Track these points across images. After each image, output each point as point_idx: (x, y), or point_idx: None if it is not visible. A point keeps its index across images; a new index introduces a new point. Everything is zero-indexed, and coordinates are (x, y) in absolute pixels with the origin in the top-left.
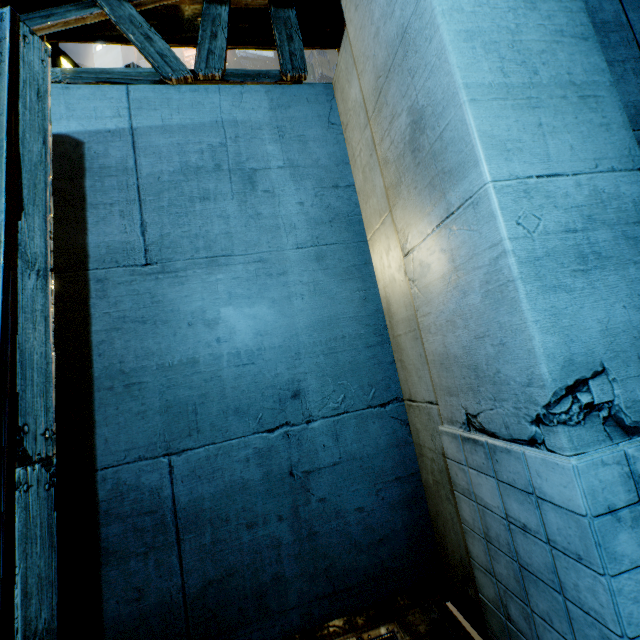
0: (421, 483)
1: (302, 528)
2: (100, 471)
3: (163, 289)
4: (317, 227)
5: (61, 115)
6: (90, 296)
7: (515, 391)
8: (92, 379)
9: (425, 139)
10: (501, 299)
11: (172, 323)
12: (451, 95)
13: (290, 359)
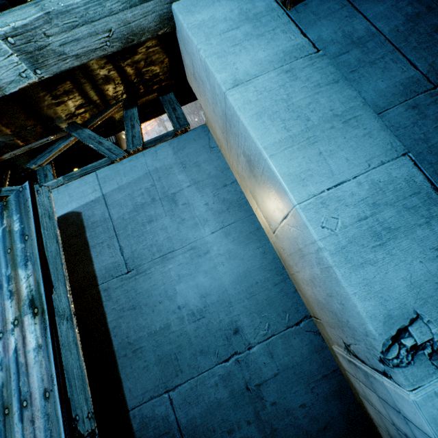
0: (343, 376)
1: (265, 427)
2: (131, 411)
3: (140, 284)
4: (220, 215)
5: (67, 201)
6: (102, 301)
7: (362, 337)
8: (114, 352)
9: (256, 172)
10: (330, 276)
11: (150, 304)
12: (258, 153)
13: (226, 308)
